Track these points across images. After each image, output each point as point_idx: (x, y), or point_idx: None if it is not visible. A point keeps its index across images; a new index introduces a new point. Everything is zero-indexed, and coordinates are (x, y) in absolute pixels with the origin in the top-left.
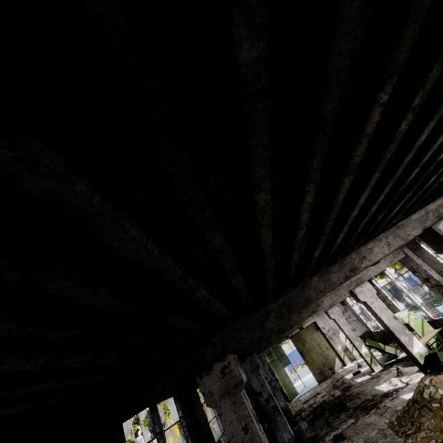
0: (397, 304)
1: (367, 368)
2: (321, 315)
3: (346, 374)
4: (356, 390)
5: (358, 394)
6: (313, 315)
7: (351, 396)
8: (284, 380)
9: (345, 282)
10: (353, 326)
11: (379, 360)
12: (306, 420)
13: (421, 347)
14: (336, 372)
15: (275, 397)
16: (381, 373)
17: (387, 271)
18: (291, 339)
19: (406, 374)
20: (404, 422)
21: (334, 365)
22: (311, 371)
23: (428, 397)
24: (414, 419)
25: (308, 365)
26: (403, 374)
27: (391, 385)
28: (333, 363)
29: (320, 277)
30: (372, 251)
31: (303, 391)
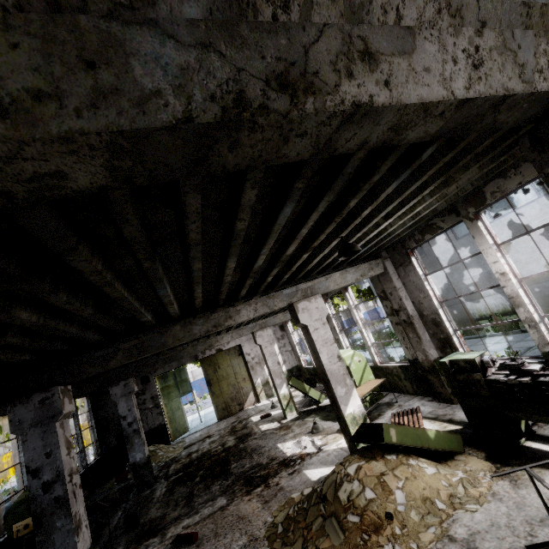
0: (344, 339)
1: (281, 412)
2: (251, 338)
3: (254, 415)
4: (254, 444)
5: (254, 450)
6: (233, 335)
7: (244, 453)
8: (174, 413)
9: (288, 289)
10: (284, 357)
11: (298, 404)
12: (169, 480)
13: (359, 407)
14: (245, 409)
15: (130, 446)
16: (294, 423)
17: (349, 294)
18: (201, 362)
19: (323, 432)
20: (293, 534)
21: (246, 400)
22: (214, 405)
23: (346, 501)
24: (310, 534)
25: (213, 397)
26: (320, 431)
27: (299, 446)
28: (246, 398)
29: (31, 1)
30: (410, 46)
31: (197, 427)
